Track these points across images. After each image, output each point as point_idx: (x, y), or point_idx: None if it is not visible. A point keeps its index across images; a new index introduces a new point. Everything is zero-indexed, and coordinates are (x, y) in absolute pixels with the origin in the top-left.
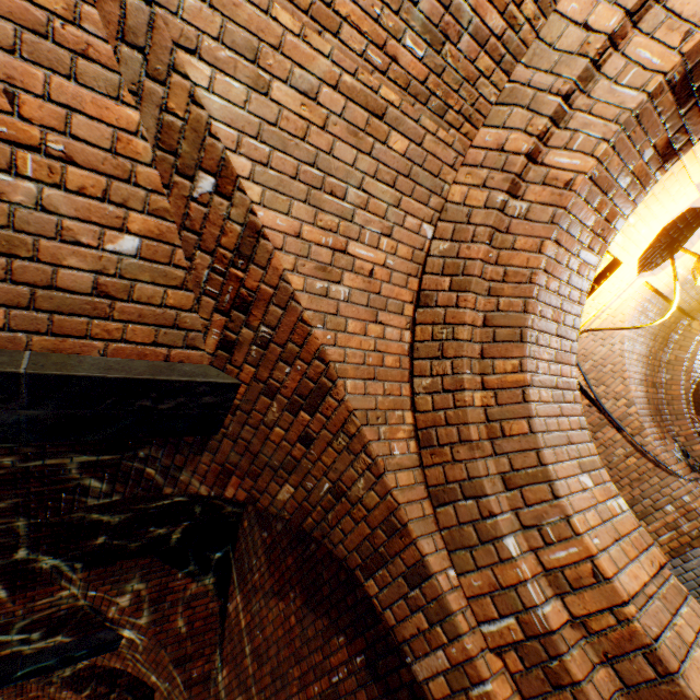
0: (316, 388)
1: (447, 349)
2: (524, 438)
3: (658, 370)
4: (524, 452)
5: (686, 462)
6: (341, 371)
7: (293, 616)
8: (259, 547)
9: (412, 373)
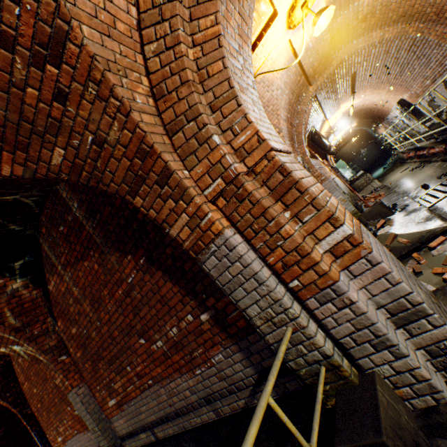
0: (54, 35)
1: (165, 12)
2: (221, 74)
3: (294, 117)
4: (221, 84)
5: (302, 164)
6: (74, 14)
7: (96, 265)
8: (60, 239)
9: (143, 43)
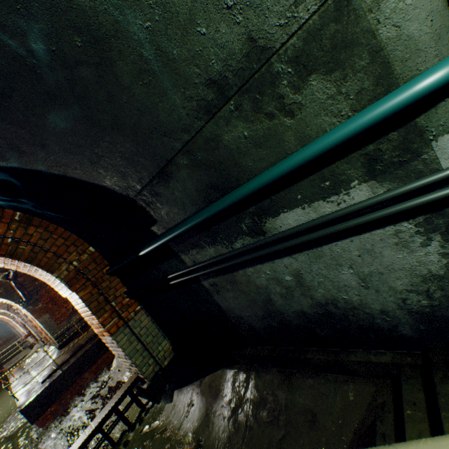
0: None
1: None
2: None
3: None
4: None
5: None
6: None
7: None
8: None
9: None
